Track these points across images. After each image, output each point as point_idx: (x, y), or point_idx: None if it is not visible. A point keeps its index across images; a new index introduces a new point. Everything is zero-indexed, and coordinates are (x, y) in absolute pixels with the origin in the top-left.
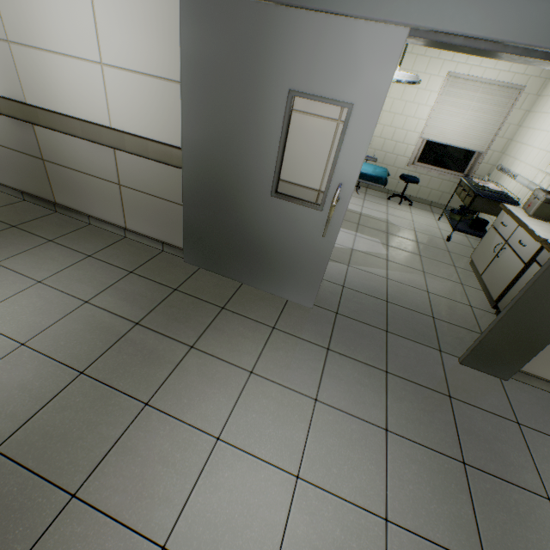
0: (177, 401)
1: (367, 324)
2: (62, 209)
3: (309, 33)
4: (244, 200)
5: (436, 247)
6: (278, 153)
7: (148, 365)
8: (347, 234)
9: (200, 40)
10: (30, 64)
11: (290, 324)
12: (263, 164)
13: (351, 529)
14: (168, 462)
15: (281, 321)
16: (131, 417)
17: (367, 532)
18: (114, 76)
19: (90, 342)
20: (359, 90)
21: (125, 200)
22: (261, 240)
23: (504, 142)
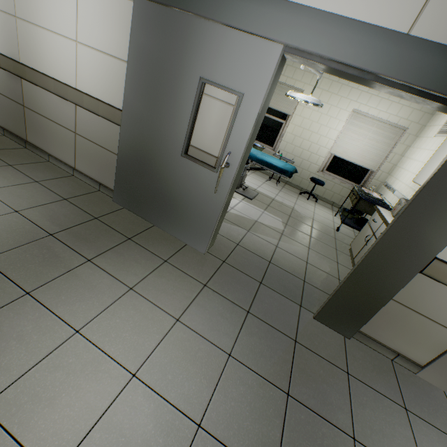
0: (56, 296)
1: (246, 274)
2: (30, 146)
3: (217, 39)
4: (162, 157)
5: (326, 233)
6: (189, 123)
7: (44, 265)
8: (257, 210)
9: (144, 34)
10: (28, 35)
11: (181, 261)
12: (178, 130)
13: (164, 427)
14: (24, 341)
15: (174, 258)
16: (10, 300)
17: (177, 432)
18: (84, 51)
19: (4, 239)
20: (248, 84)
21: (78, 146)
22: (171, 190)
23: (391, 166)
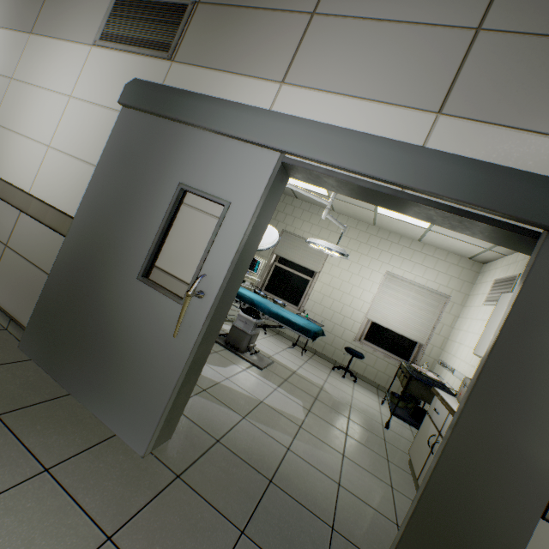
0: None
1: (216, 508)
2: None
3: (205, 146)
4: (111, 279)
5: (371, 430)
6: (156, 235)
7: None
8: (266, 384)
9: (124, 139)
10: None
11: (84, 471)
12: (140, 244)
13: None
14: None
15: (71, 462)
16: None
17: None
18: (54, 156)
19: None
20: (237, 192)
21: (3, 262)
22: (112, 332)
23: (442, 339)
